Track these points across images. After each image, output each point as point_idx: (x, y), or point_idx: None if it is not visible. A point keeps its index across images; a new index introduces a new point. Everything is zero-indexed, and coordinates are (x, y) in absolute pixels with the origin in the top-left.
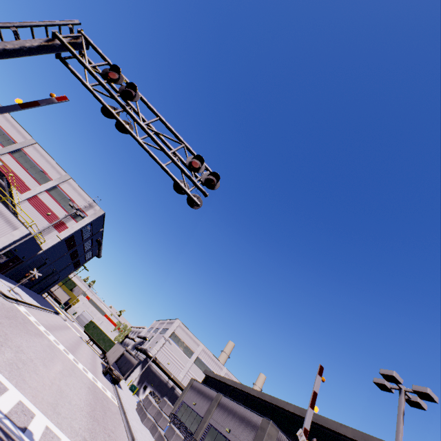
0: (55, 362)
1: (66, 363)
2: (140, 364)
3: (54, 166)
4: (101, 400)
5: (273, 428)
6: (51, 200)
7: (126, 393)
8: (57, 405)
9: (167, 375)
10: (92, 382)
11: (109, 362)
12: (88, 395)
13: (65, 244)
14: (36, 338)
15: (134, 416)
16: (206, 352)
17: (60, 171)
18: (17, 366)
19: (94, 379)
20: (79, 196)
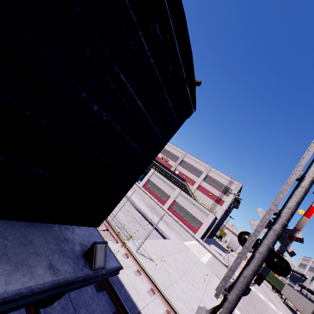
0: None
1: None
2: None
3: (200, 163)
4: None
5: None
6: (207, 185)
7: None
8: None
9: None
10: None
11: (298, 310)
12: None
13: None
14: (269, 311)
15: None
16: None
17: (204, 165)
18: None
19: None
20: (221, 177)
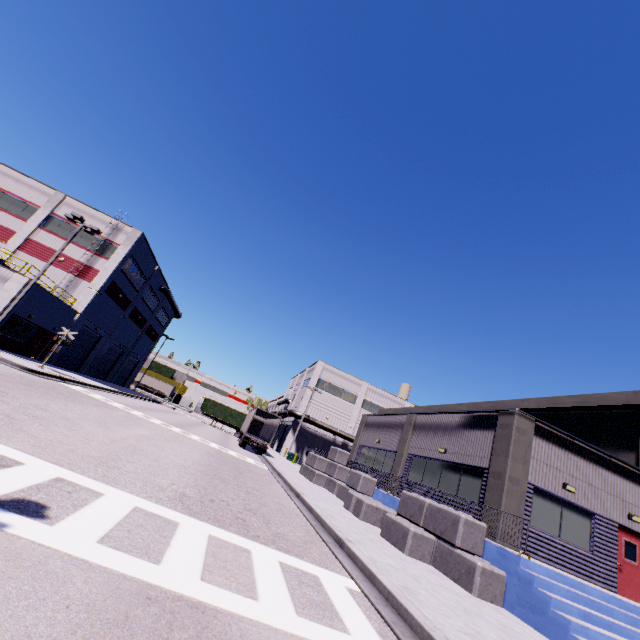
0: (134, 428)
1: (162, 432)
2: (291, 429)
3: (31, 186)
4: (234, 463)
5: (523, 419)
6: (54, 239)
7: (281, 461)
8: (115, 460)
9: (331, 431)
10: (217, 450)
11: (243, 432)
12: (205, 458)
13: (110, 300)
14: (96, 408)
15: (296, 477)
16: (374, 391)
17: (45, 190)
18: (8, 417)
19: (222, 448)
20: (92, 219)
